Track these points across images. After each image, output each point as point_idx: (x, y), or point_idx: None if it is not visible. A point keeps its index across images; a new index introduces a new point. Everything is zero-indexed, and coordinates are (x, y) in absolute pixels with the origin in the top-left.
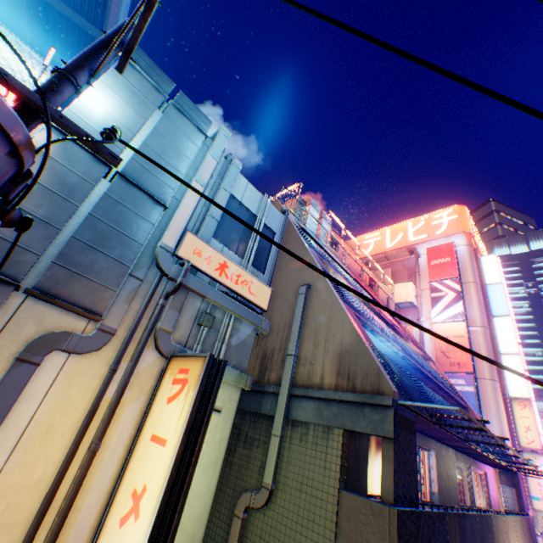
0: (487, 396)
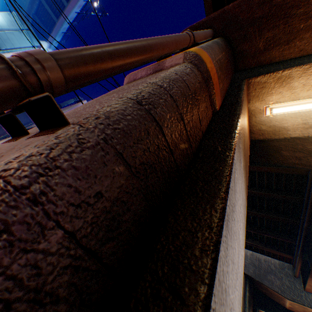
0: None
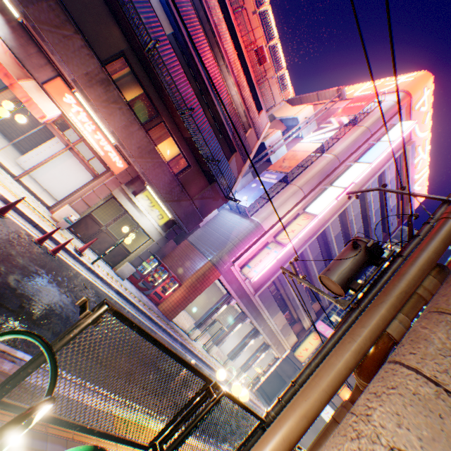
0: (283, 195)
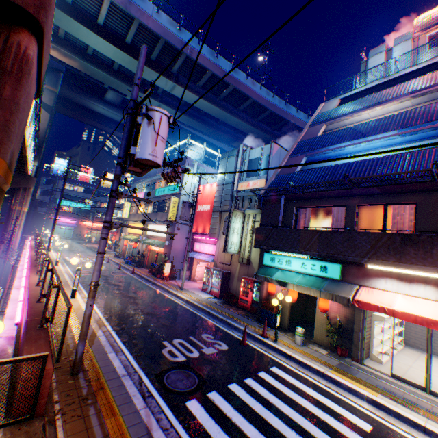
0: None
